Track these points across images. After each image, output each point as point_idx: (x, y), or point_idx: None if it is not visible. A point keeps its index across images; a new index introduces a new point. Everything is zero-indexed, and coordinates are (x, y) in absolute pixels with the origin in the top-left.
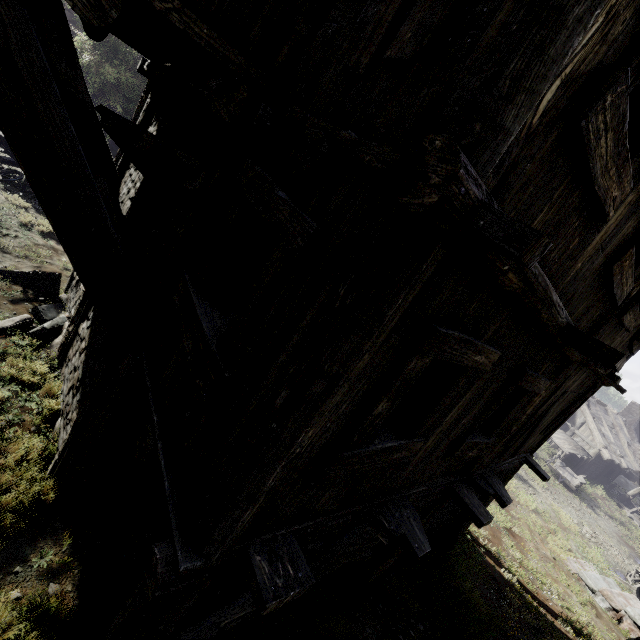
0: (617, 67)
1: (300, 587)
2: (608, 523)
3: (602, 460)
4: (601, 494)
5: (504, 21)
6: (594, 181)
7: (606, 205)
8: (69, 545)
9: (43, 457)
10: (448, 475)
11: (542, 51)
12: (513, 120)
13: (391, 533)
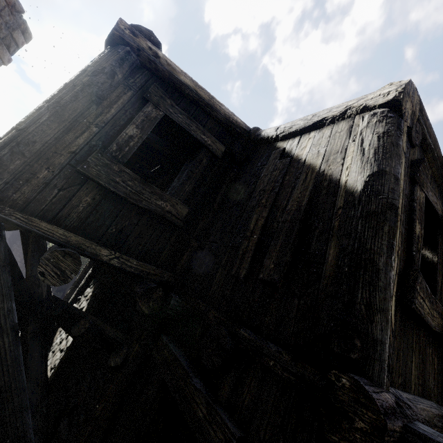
0: (410, 269)
1: None
2: None
3: None
4: None
5: (334, 261)
6: (431, 327)
7: (442, 332)
8: None
9: None
10: None
11: (375, 285)
12: (381, 333)
13: None
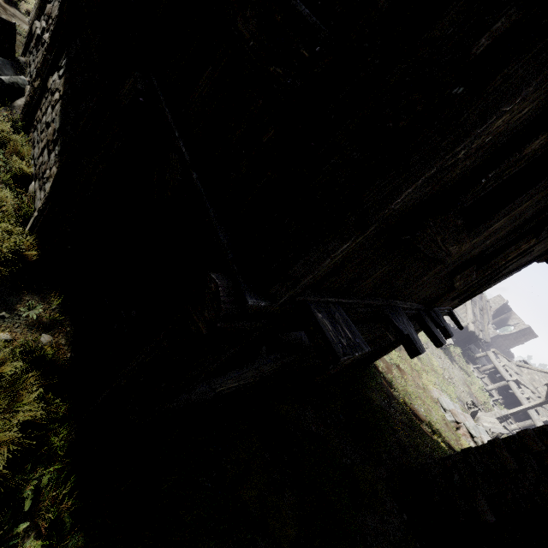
0: None
1: (361, 351)
2: (459, 372)
3: (467, 331)
4: (458, 353)
5: None
6: None
7: None
8: (58, 305)
9: (18, 216)
10: (419, 303)
11: None
12: None
13: (400, 331)
